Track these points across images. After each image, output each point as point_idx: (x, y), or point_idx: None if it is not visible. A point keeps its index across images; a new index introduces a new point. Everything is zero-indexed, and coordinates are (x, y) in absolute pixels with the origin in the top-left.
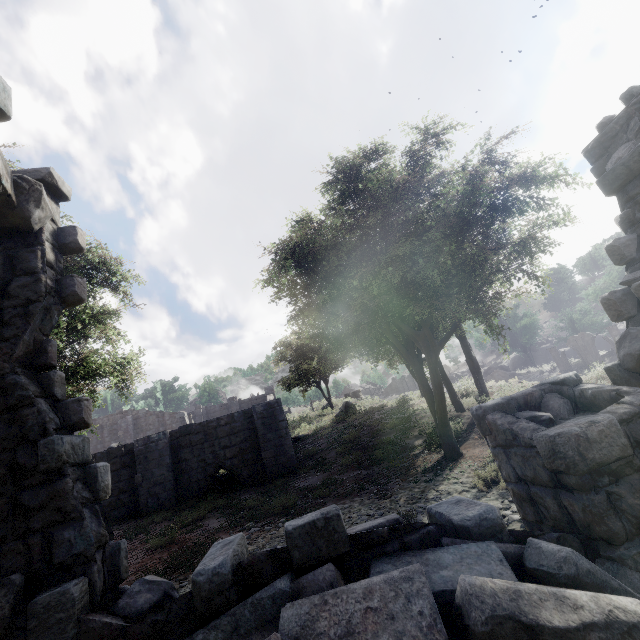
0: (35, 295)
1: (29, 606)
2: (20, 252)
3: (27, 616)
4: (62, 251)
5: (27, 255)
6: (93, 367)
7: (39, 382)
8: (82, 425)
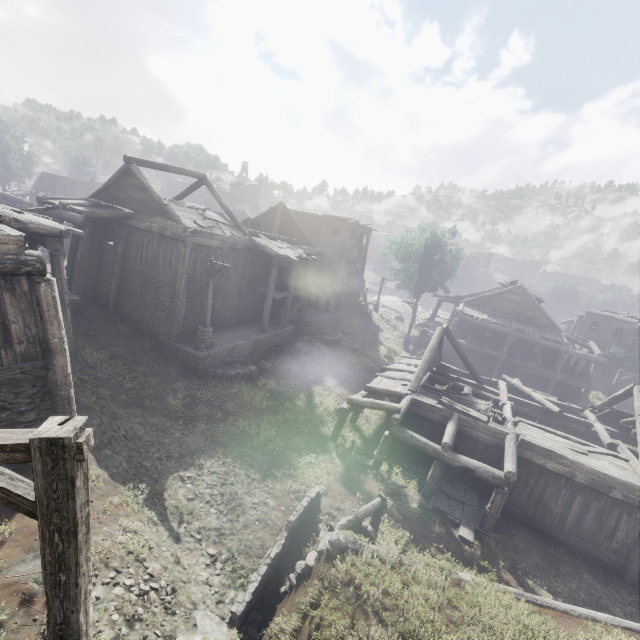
0: None
1: None
2: None
3: None
4: None
5: None
6: None
7: None
8: None
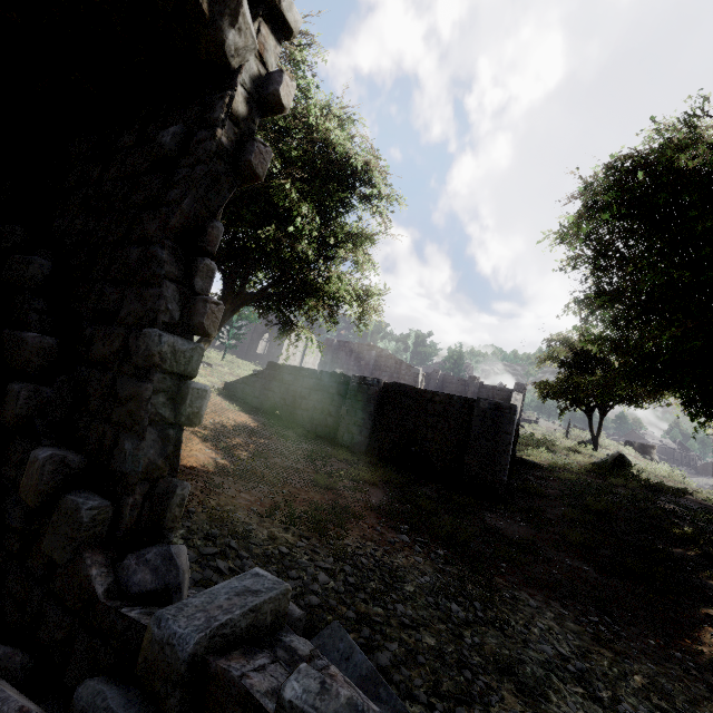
0: (205, 155)
1: (60, 498)
2: (213, 99)
3: (56, 506)
4: (262, 108)
5: (217, 102)
6: (335, 289)
7: (187, 265)
8: (199, 331)
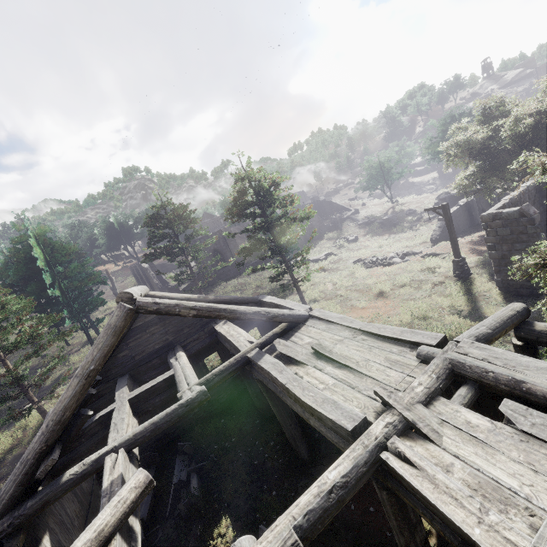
0: None
1: None
2: None
3: None
4: None
5: None
6: None
7: None
8: None
